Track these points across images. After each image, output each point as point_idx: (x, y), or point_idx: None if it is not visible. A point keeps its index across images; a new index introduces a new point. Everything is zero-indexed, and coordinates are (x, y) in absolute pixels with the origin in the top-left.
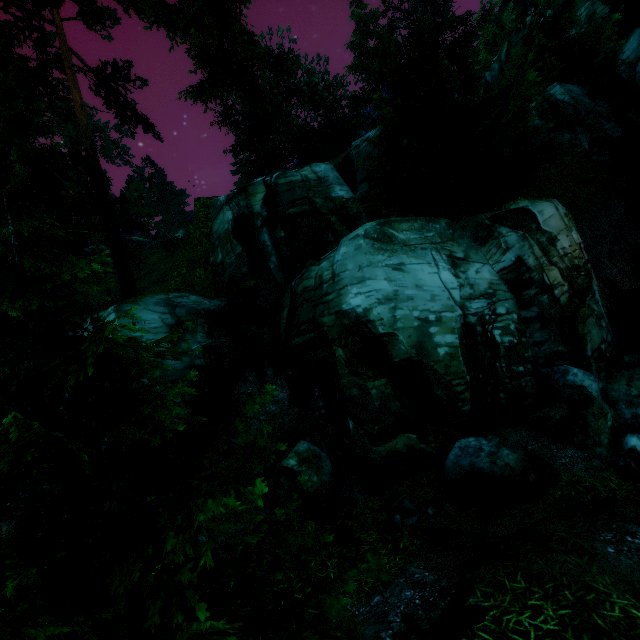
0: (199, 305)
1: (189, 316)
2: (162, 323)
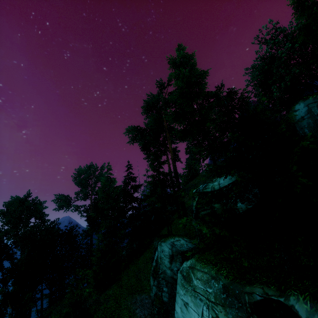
0: (180, 247)
1: (176, 253)
2: (168, 253)
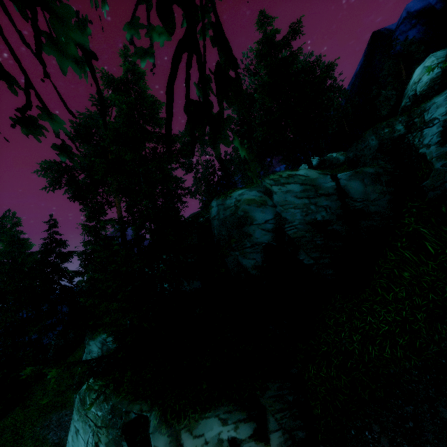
0: (113, 345)
1: (107, 352)
2: (98, 354)
